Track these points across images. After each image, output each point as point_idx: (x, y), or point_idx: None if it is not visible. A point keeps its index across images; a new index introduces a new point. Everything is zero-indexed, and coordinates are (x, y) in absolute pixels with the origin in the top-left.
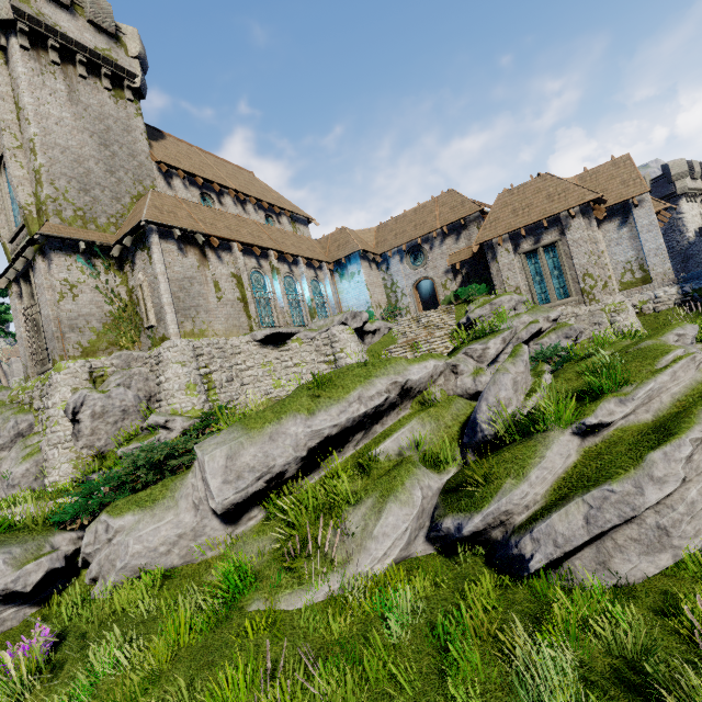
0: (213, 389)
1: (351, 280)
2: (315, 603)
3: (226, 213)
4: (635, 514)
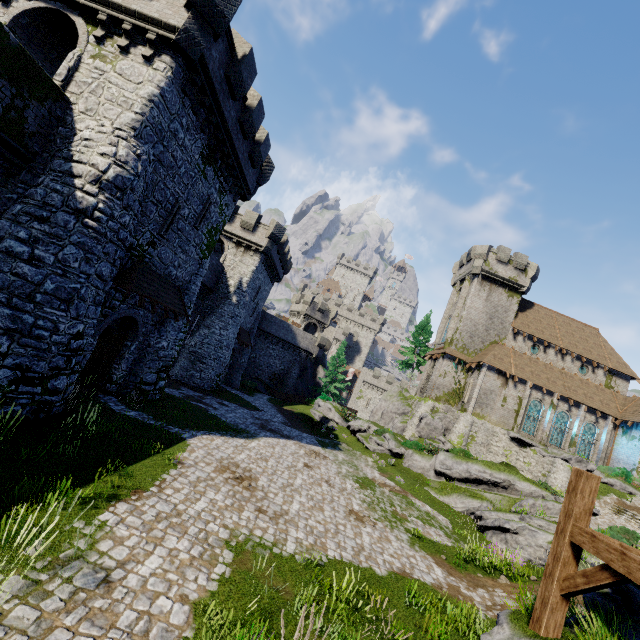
0: (471, 443)
1: (630, 440)
2: (437, 498)
3: (540, 361)
4: (499, 526)
